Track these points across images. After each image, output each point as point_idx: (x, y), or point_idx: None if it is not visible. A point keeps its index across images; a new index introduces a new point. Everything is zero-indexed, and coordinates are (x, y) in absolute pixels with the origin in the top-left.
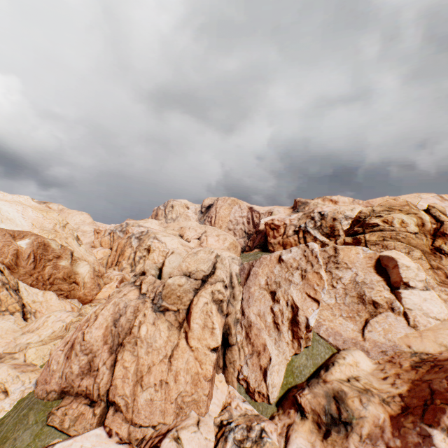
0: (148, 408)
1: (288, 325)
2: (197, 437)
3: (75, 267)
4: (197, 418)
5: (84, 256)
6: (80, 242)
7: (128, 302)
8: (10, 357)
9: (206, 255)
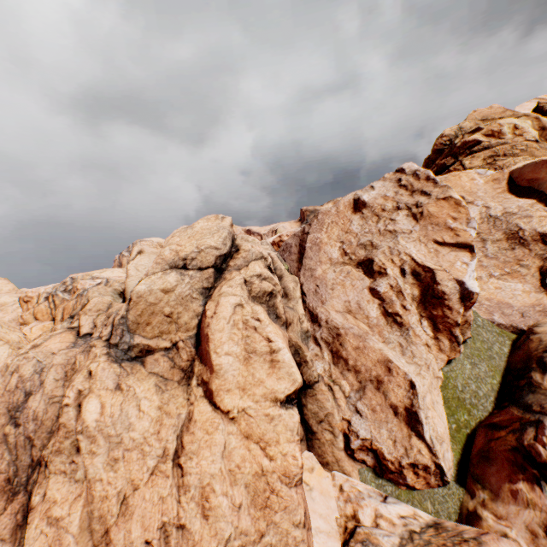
0: None
1: (418, 310)
2: None
3: None
4: None
5: None
6: None
7: (45, 360)
8: None
9: (213, 223)
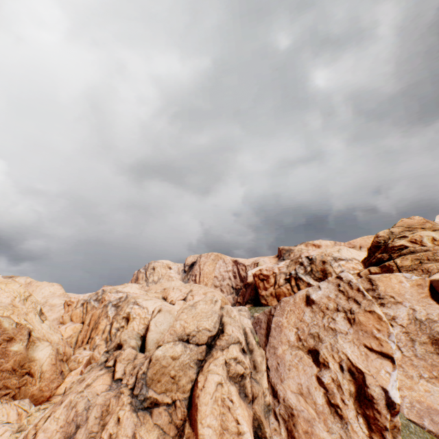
0: None
1: (354, 405)
2: None
3: (32, 350)
4: None
5: (46, 335)
6: (44, 317)
7: (92, 399)
8: None
9: (209, 306)
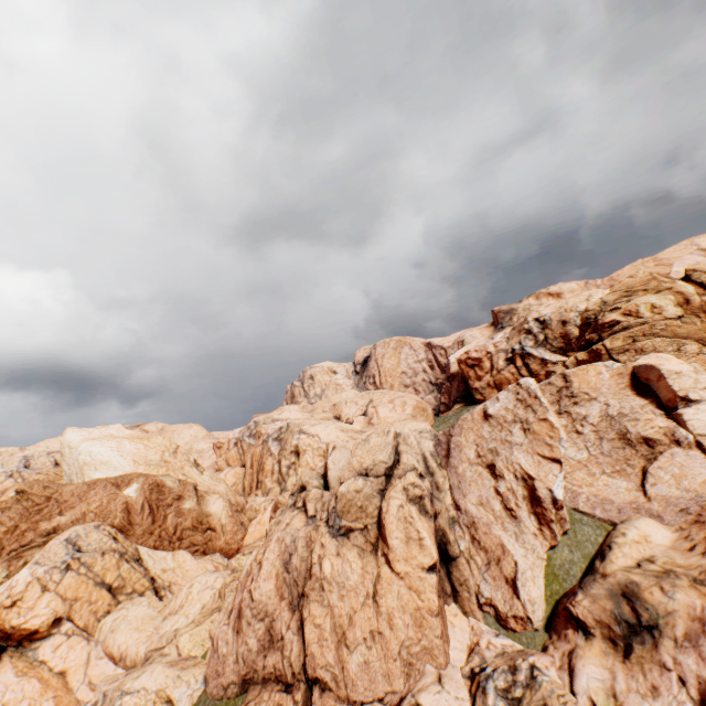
0: (365, 675)
1: (527, 507)
2: (444, 698)
3: (205, 505)
4: (436, 674)
5: (211, 487)
6: (201, 468)
7: (295, 534)
8: (159, 654)
9: (381, 439)
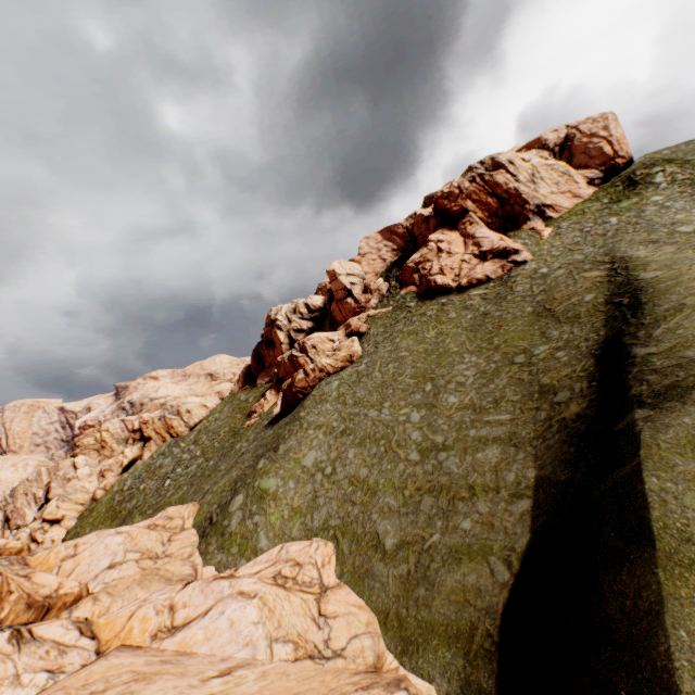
0: None
1: (35, 500)
2: None
3: None
4: None
5: None
6: None
7: None
8: None
9: None
